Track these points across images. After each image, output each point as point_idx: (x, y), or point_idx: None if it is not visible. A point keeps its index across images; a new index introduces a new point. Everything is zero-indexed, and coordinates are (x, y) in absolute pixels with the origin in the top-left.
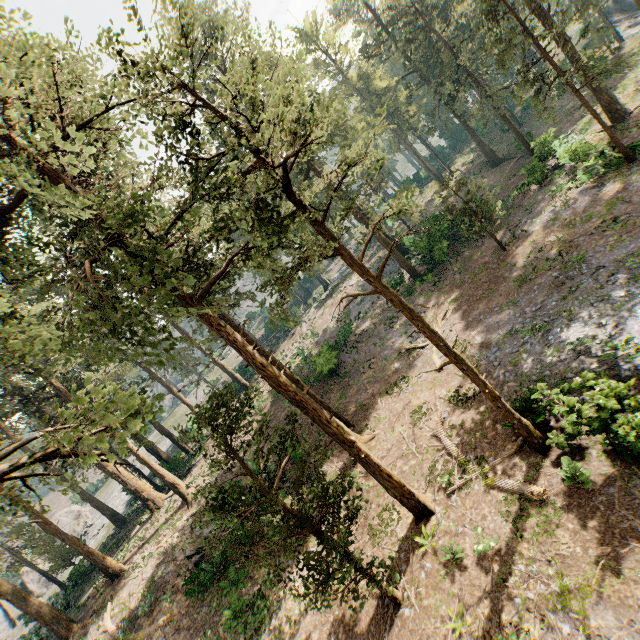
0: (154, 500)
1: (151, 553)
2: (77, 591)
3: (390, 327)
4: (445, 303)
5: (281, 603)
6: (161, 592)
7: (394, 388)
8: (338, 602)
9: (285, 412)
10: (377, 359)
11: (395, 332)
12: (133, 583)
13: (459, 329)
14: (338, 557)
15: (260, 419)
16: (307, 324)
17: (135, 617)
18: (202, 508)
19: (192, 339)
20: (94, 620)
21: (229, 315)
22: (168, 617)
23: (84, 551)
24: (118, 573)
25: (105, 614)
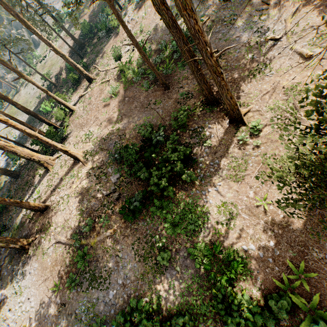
0: (46, 161)
1: (67, 194)
2: (5, 217)
3: (231, 24)
4: (290, 1)
5: (208, 216)
6: (95, 217)
7: (256, 73)
8: (263, 213)
9: (143, 95)
10: (226, 51)
11: (238, 28)
12: (63, 213)
13: (318, 22)
14: (247, 187)
15: (118, 101)
16: (130, 24)
17: (80, 232)
18: (97, 164)
19: (23, 19)
20: (42, 236)
21: (46, 5)
22: (113, 231)
23: (8, 202)
24: (44, 208)
25: (52, 234)
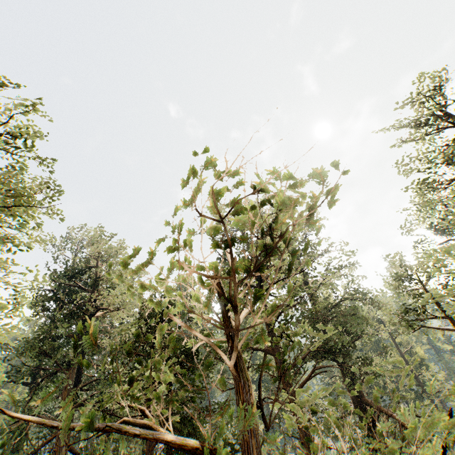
0: None
1: None
2: None
3: None
4: None
5: None
6: None
7: None
8: None
9: None
10: None
11: None
12: None
13: None
14: None
15: None
16: None
17: None
18: None
19: None
20: None
21: None
22: None
23: None
24: None
25: None
